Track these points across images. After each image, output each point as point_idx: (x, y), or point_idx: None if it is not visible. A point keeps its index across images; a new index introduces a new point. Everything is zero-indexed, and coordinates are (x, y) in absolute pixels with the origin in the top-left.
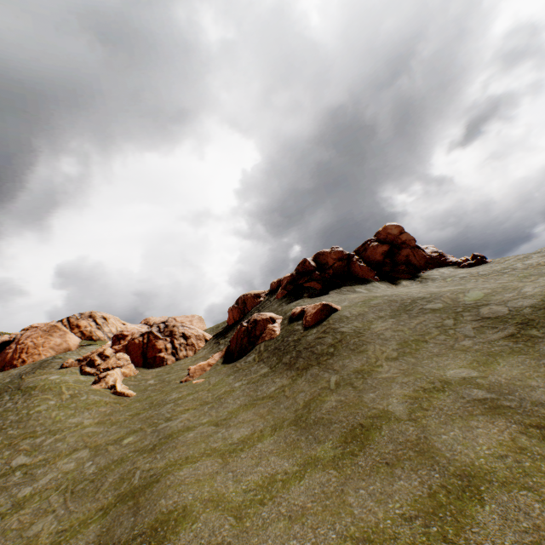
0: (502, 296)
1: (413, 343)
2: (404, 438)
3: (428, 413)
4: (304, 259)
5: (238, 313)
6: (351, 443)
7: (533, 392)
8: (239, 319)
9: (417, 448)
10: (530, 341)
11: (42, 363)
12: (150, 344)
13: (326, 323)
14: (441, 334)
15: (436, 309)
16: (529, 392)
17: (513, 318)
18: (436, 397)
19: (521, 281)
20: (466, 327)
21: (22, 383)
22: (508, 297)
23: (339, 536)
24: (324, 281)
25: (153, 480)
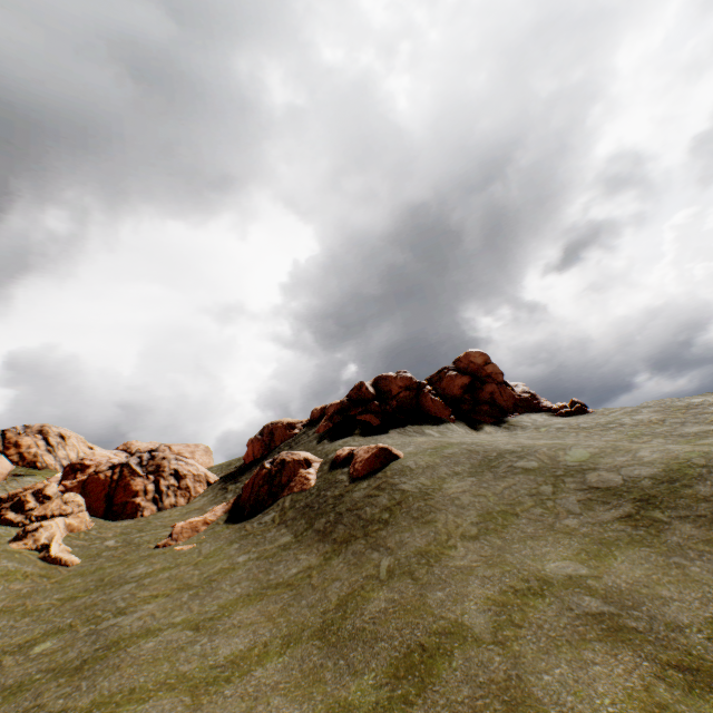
0: (614, 460)
1: (499, 516)
2: (486, 675)
3: (522, 632)
4: (360, 382)
5: (261, 448)
6: (404, 679)
7: (666, 608)
8: (261, 457)
9: (507, 696)
10: (653, 527)
11: None
12: (122, 482)
13: (382, 474)
14: (537, 505)
15: (530, 469)
16: (660, 608)
17: (630, 492)
18: (532, 605)
19: (632, 441)
20: (569, 498)
21: None
22: (621, 462)
23: None
24: (385, 415)
25: None
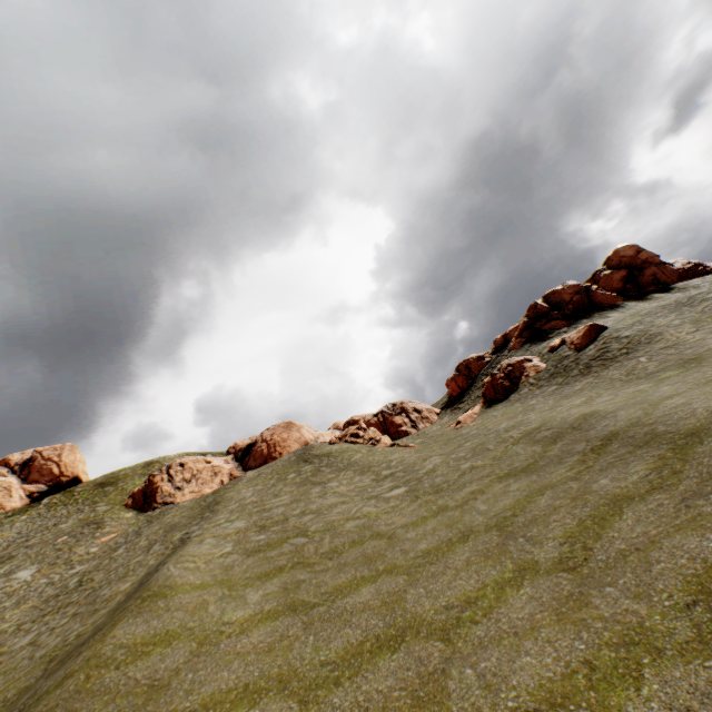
0: None
1: (707, 320)
2: None
3: None
4: (533, 303)
5: (464, 380)
6: (689, 365)
7: None
8: (468, 385)
9: None
10: None
11: (303, 448)
12: (387, 422)
13: (601, 337)
14: None
15: None
16: None
17: None
18: None
19: None
20: None
21: (314, 454)
22: None
23: (711, 374)
24: (567, 317)
25: (538, 426)
